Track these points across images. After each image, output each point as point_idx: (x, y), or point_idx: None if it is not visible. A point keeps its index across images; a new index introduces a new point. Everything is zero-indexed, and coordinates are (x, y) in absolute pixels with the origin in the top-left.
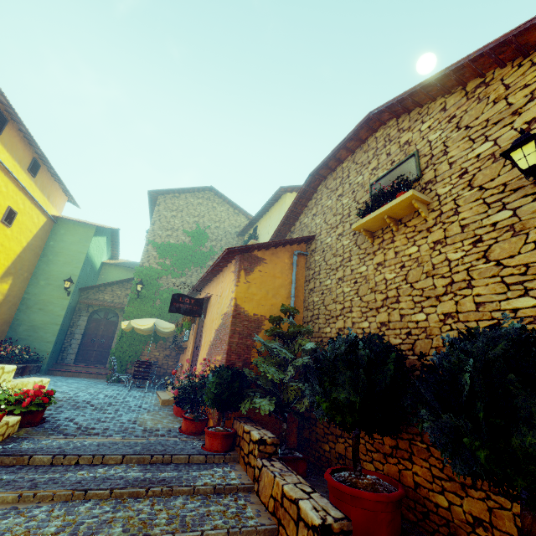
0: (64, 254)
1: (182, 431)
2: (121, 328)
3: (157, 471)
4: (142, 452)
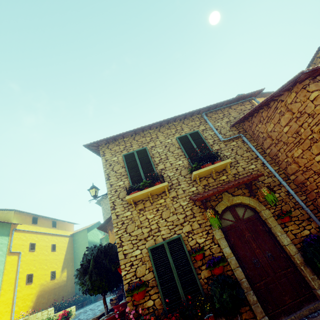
0: (80, 247)
1: None
2: None
3: None
4: None
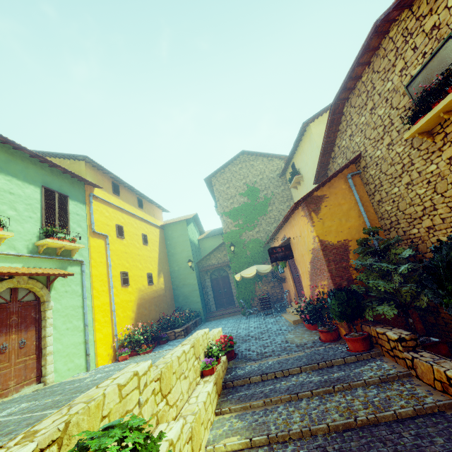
0: (177, 246)
1: (323, 341)
2: (234, 279)
3: (329, 373)
4: (310, 362)
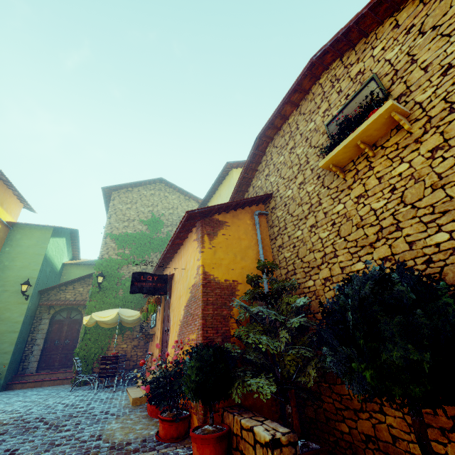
0: (20, 258)
1: (160, 439)
2: (84, 325)
3: None
4: None
